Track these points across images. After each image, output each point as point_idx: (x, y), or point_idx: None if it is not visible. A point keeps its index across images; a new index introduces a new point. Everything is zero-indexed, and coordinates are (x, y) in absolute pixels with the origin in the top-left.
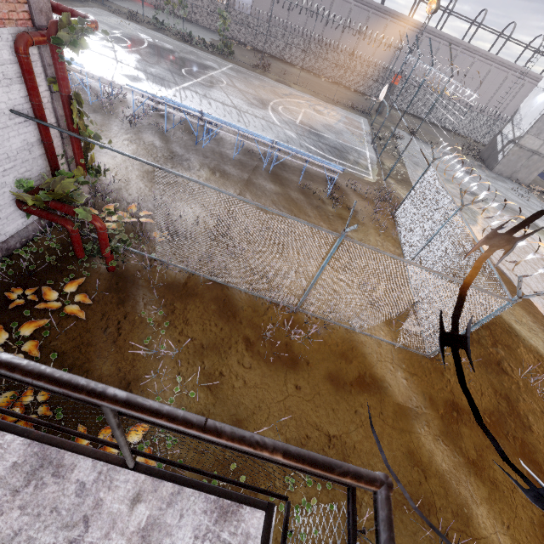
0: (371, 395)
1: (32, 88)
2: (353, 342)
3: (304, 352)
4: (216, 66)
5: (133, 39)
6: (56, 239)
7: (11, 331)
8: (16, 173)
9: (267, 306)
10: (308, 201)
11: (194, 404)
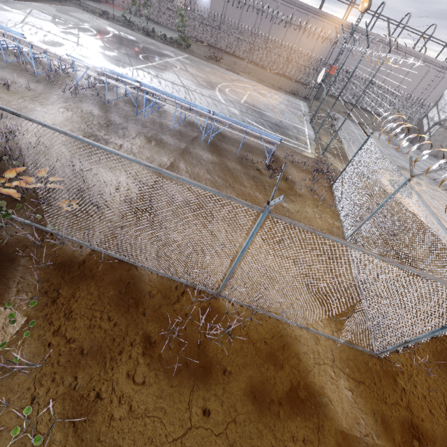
0: (306, 419)
1: None
2: (284, 338)
3: (221, 354)
4: (172, 55)
5: (100, 30)
6: None
7: None
8: None
9: (182, 290)
10: (245, 171)
11: None
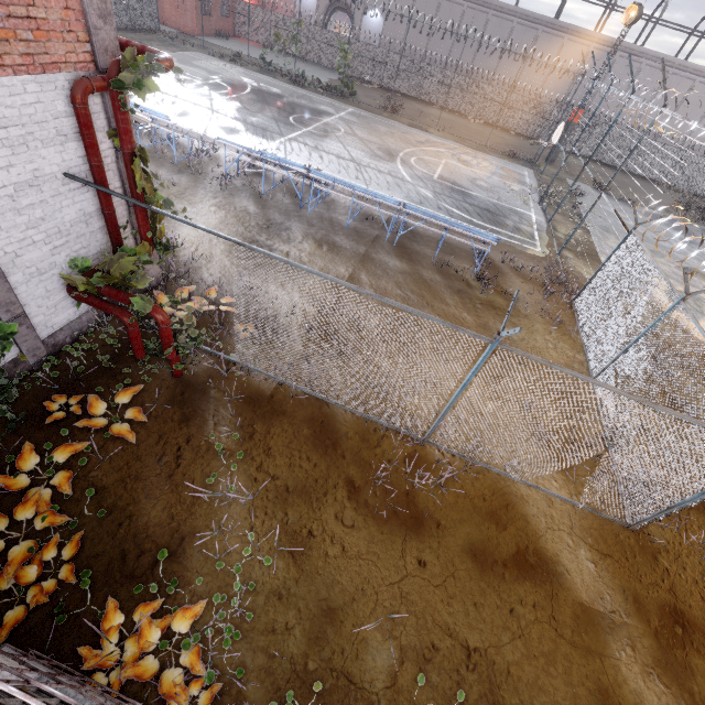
0: (537, 585)
1: (91, 146)
2: (508, 496)
3: (433, 507)
4: (332, 111)
5: (235, 84)
6: (115, 332)
7: (44, 455)
8: (69, 251)
9: (381, 433)
10: (447, 284)
11: (268, 577)
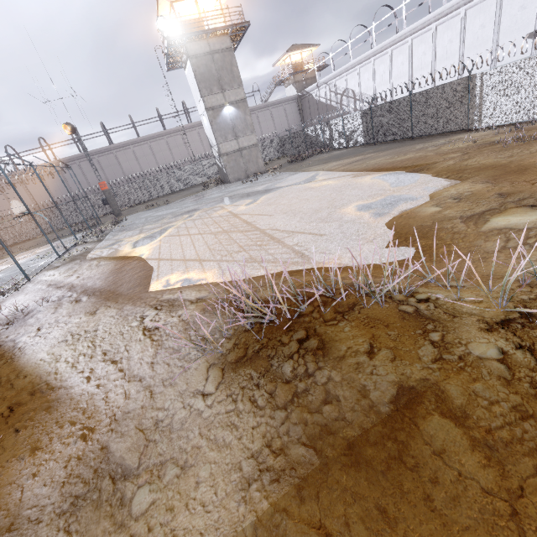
0: None
1: None
2: None
3: None
4: None
5: None
6: None
7: None
8: None
9: None
10: None
11: None
